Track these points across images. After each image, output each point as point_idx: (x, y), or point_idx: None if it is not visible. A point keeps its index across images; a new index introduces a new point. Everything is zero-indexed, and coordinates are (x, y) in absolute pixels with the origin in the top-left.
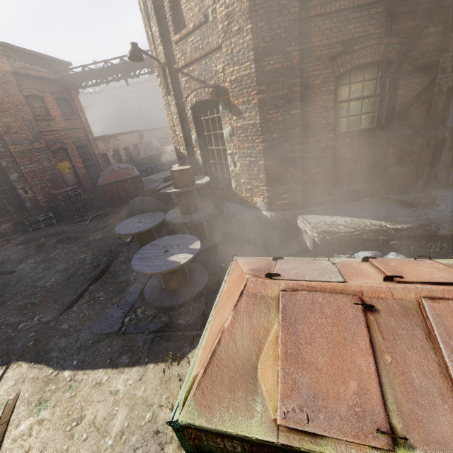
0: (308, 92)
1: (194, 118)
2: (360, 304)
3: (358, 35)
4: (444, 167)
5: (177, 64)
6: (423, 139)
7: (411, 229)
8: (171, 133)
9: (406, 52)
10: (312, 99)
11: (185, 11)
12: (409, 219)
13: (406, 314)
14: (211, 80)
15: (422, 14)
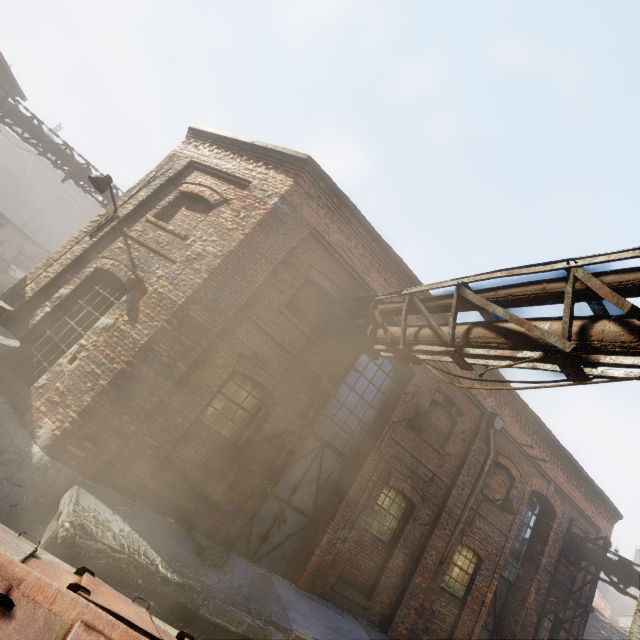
0: (207, 362)
1: (88, 278)
2: (0, 594)
3: (266, 358)
4: (261, 533)
5: (129, 230)
6: (253, 479)
7: (180, 588)
8: (43, 262)
9: (283, 398)
10: (205, 370)
11: (178, 217)
12: (187, 572)
13: (41, 637)
14: (143, 272)
15: (306, 384)
